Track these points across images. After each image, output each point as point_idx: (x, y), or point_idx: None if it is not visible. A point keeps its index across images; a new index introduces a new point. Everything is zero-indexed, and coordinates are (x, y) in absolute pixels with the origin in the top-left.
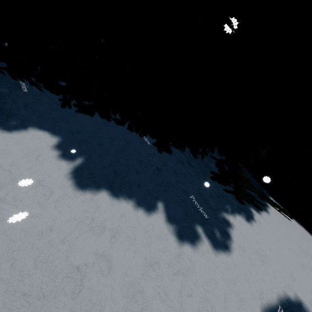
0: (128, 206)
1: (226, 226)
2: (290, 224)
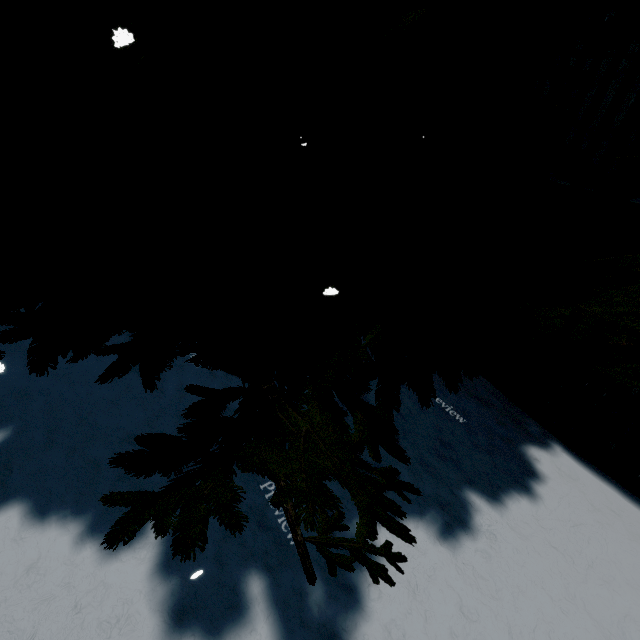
0: (62, 538)
1: (358, 564)
2: (621, 526)
